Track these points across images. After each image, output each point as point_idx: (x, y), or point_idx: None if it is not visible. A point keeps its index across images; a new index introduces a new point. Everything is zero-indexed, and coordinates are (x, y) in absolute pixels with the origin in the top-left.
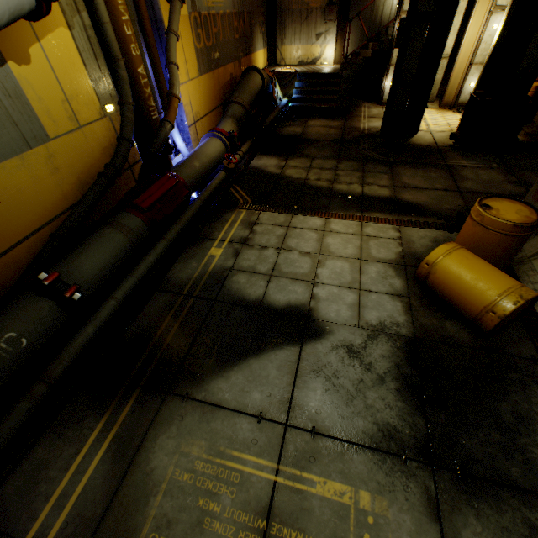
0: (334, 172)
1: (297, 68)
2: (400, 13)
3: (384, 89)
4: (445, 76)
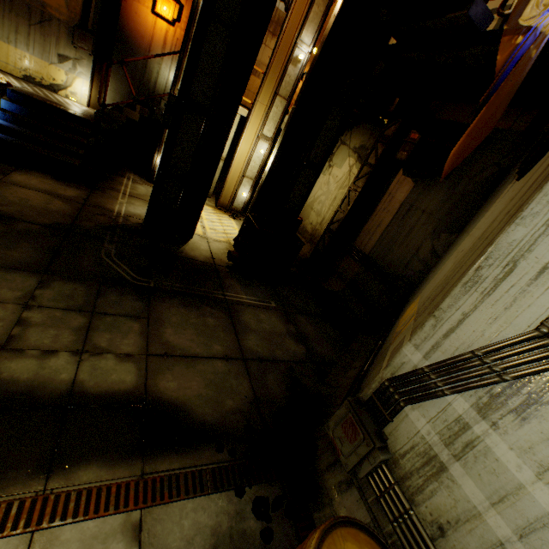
0: (17, 314)
1: (16, 81)
2: (175, 90)
3: (156, 166)
4: (221, 175)
